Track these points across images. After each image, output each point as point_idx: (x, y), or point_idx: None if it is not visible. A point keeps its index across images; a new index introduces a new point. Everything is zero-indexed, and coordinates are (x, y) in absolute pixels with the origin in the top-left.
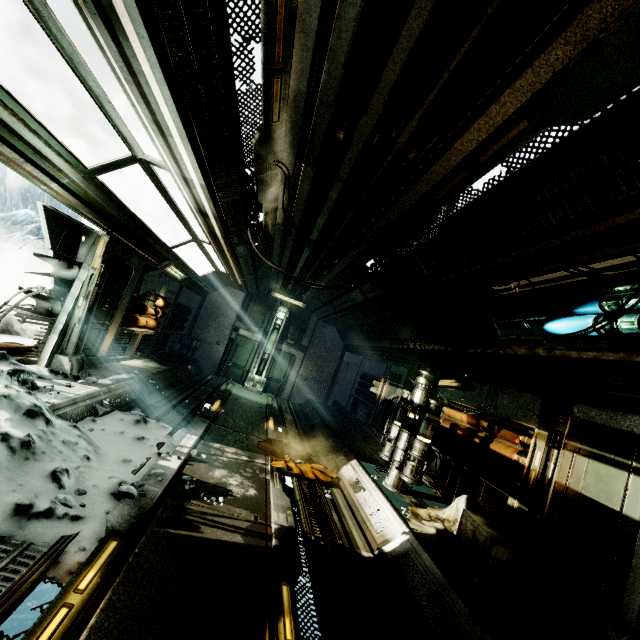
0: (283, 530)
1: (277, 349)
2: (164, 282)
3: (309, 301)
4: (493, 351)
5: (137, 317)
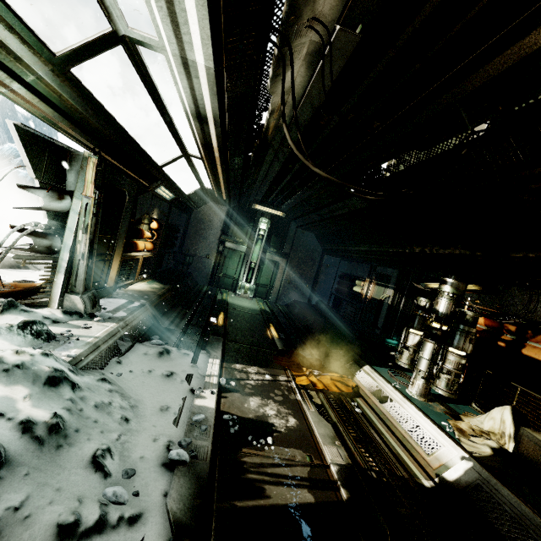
0: (344, 472)
1: (261, 258)
2: (155, 204)
3: (289, 210)
4: None
5: (136, 242)
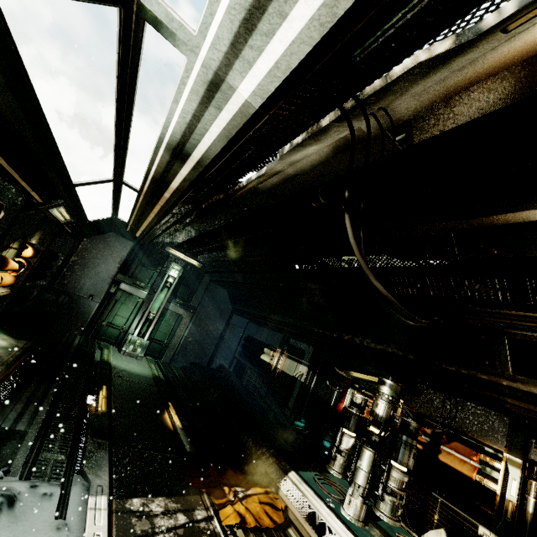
0: None
1: (163, 308)
2: (41, 225)
3: (207, 262)
4: (490, 378)
5: None
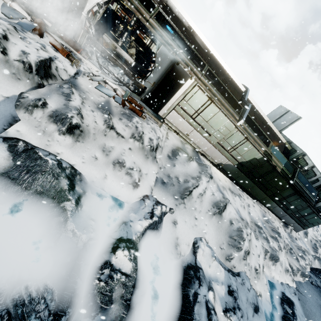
0: (129, 70)
1: None
2: None
3: None
4: None
5: None
